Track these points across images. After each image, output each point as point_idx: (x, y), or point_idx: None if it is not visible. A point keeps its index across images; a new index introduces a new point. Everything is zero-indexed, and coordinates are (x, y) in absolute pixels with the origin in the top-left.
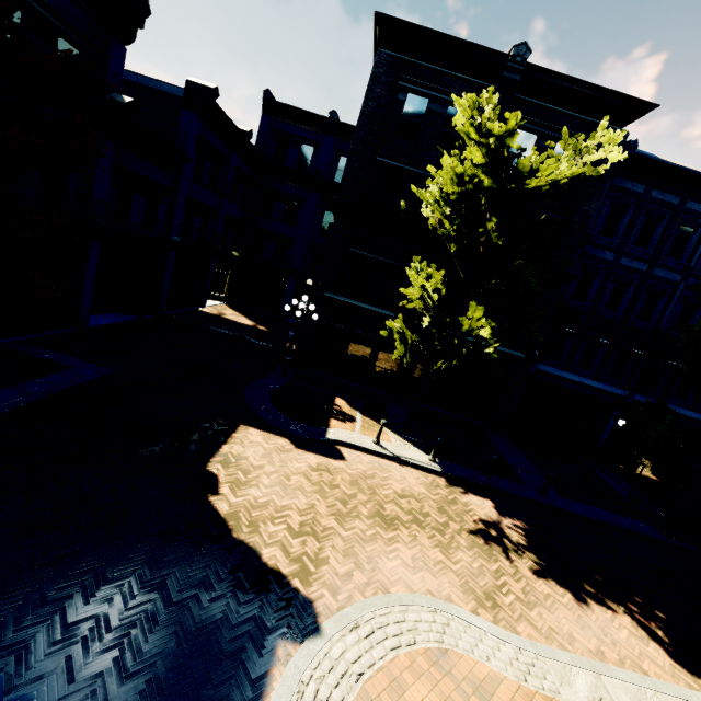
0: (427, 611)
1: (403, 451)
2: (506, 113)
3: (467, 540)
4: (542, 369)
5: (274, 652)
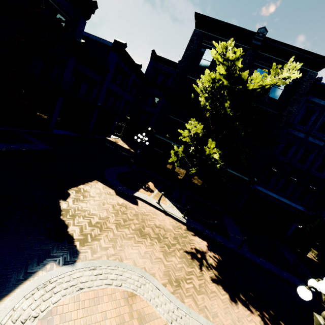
0: (137, 275)
1: (170, 210)
2: (235, 48)
3: (181, 254)
4: (258, 188)
5: (46, 265)
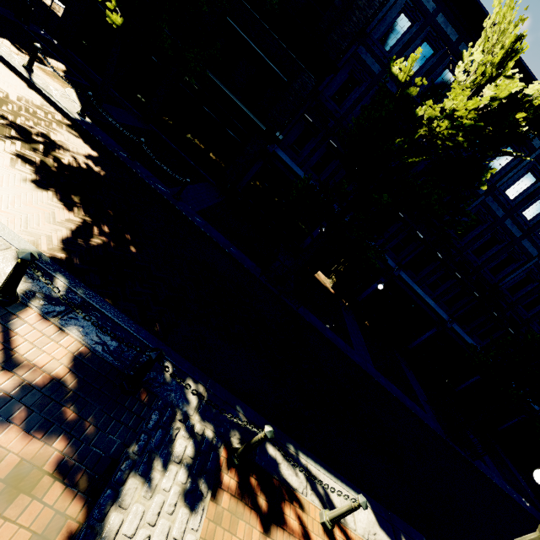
0: None
1: (53, 92)
2: None
3: None
4: (279, 154)
5: None
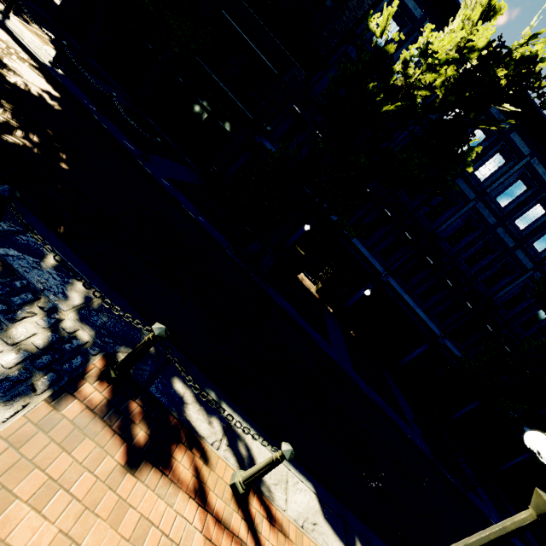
0: None
1: (27, 39)
2: None
3: None
4: (267, 146)
5: None
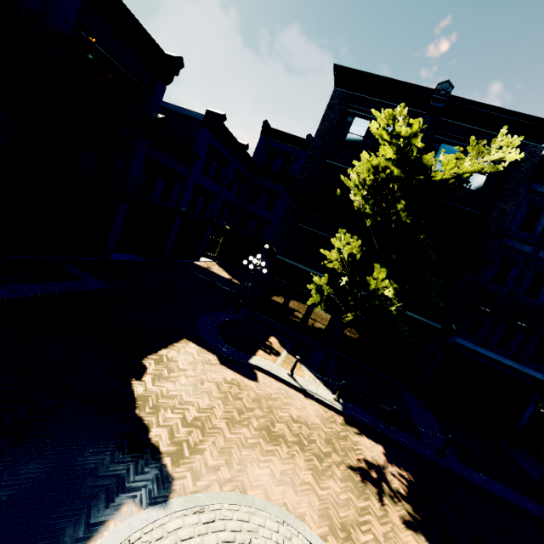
0: (274, 520)
1: (312, 387)
2: (410, 119)
3: (343, 473)
4: (459, 342)
5: (119, 508)
